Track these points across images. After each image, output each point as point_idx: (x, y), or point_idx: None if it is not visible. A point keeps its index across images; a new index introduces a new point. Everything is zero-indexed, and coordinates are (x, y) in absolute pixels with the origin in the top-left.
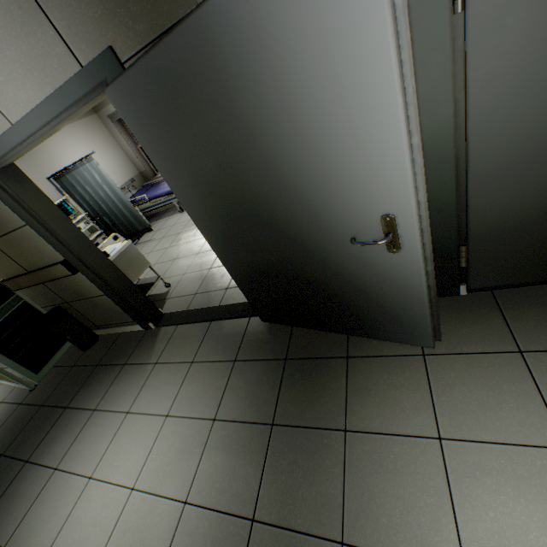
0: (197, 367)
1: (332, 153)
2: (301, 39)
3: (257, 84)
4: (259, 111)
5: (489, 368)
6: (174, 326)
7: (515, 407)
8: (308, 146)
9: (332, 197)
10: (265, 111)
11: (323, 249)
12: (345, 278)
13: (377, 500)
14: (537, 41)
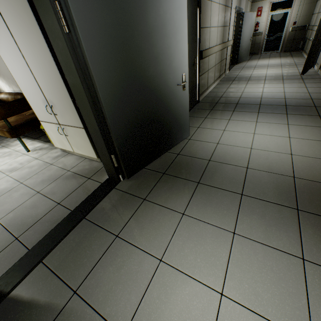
0: (127, 230)
1: (174, 47)
2: (171, 3)
3: (157, 10)
4: (156, 21)
5: (200, 132)
6: (37, 267)
7: (213, 132)
8: (168, 42)
9: (172, 67)
10: (158, 22)
11: (166, 95)
12: (171, 110)
13: (234, 158)
14: None
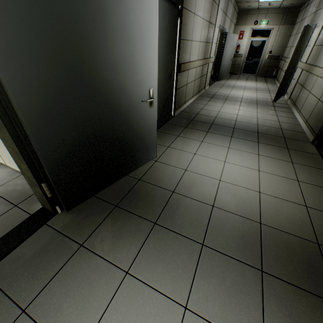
0: (42, 300)
1: (139, 56)
2: (137, 1)
3: (116, 6)
4: (114, 20)
5: (170, 153)
6: None
7: (183, 154)
8: (131, 49)
9: (136, 79)
10: (117, 22)
11: (127, 111)
12: (134, 129)
13: (200, 191)
14: None
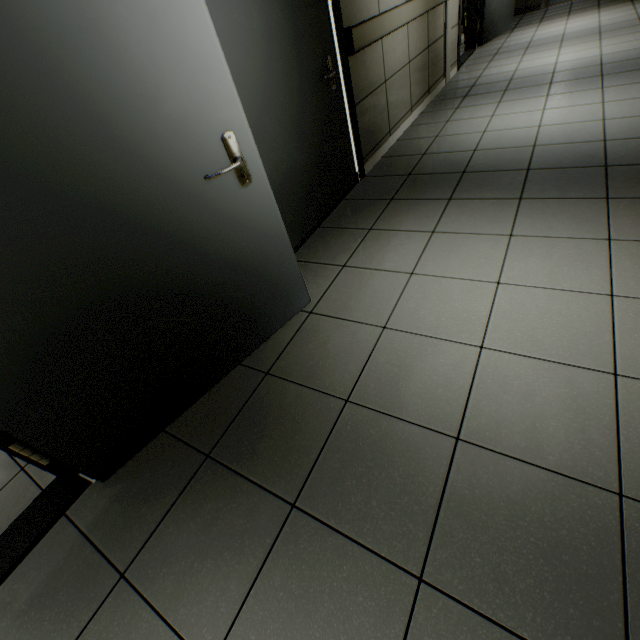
0: None
1: (140, 42)
2: None
3: None
4: None
5: (346, 283)
6: None
7: (379, 282)
8: (101, 28)
9: (160, 120)
10: None
11: (172, 219)
12: (213, 257)
13: (422, 391)
14: (215, 24)
